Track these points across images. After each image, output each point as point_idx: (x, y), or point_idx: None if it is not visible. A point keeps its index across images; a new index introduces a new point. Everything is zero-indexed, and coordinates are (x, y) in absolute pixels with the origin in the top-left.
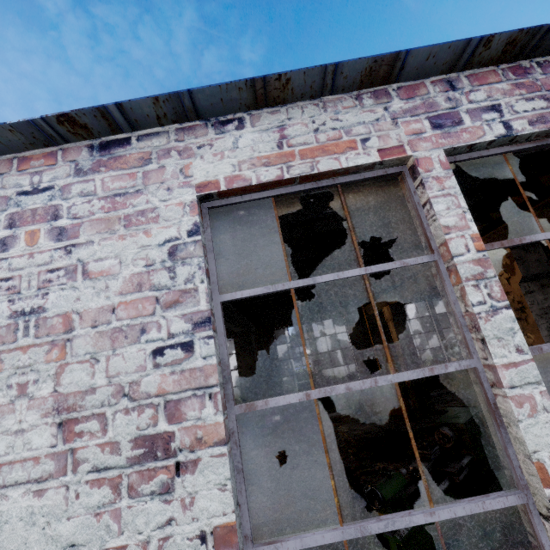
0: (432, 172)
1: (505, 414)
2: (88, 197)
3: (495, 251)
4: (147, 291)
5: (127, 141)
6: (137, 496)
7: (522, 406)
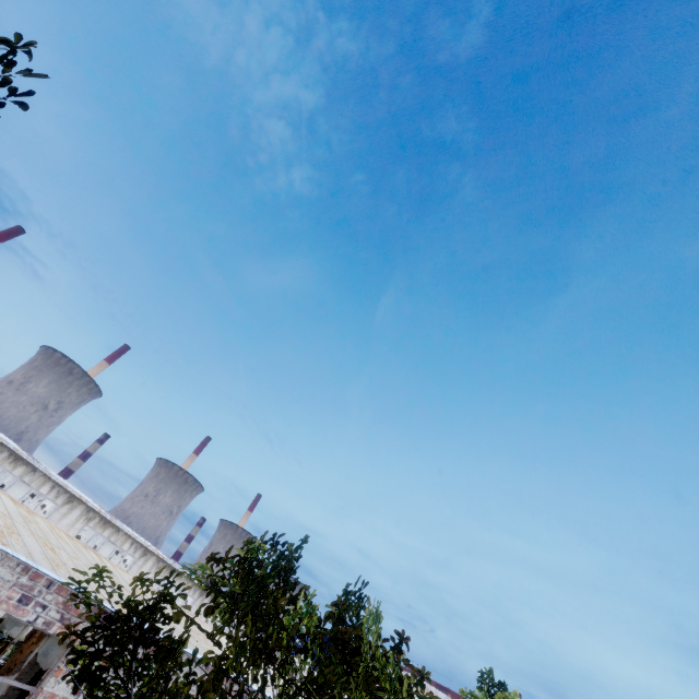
0: None
1: None
2: None
3: None
4: None
5: None
6: None
7: None
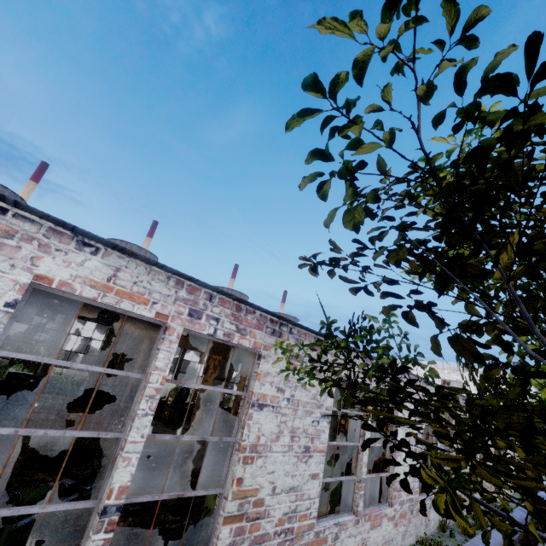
0: (171, 336)
1: (117, 464)
2: None
3: (218, 353)
4: None
5: (4, 211)
6: None
7: (125, 461)
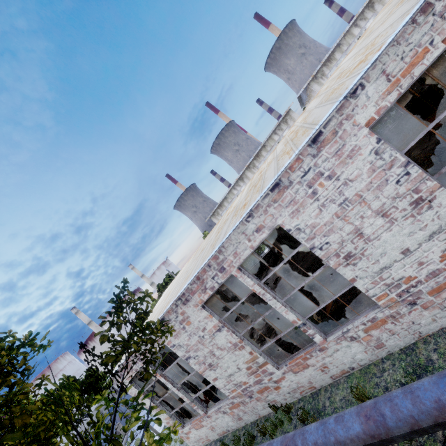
0: None
1: None
2: (326, 161)
3: None
4: (378, 170)
5: (320, 132)
6: (421, 214)
7: None
